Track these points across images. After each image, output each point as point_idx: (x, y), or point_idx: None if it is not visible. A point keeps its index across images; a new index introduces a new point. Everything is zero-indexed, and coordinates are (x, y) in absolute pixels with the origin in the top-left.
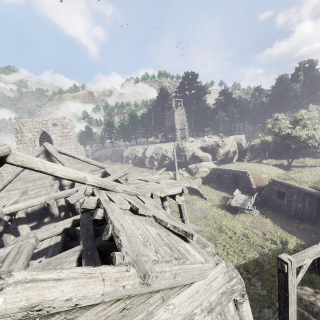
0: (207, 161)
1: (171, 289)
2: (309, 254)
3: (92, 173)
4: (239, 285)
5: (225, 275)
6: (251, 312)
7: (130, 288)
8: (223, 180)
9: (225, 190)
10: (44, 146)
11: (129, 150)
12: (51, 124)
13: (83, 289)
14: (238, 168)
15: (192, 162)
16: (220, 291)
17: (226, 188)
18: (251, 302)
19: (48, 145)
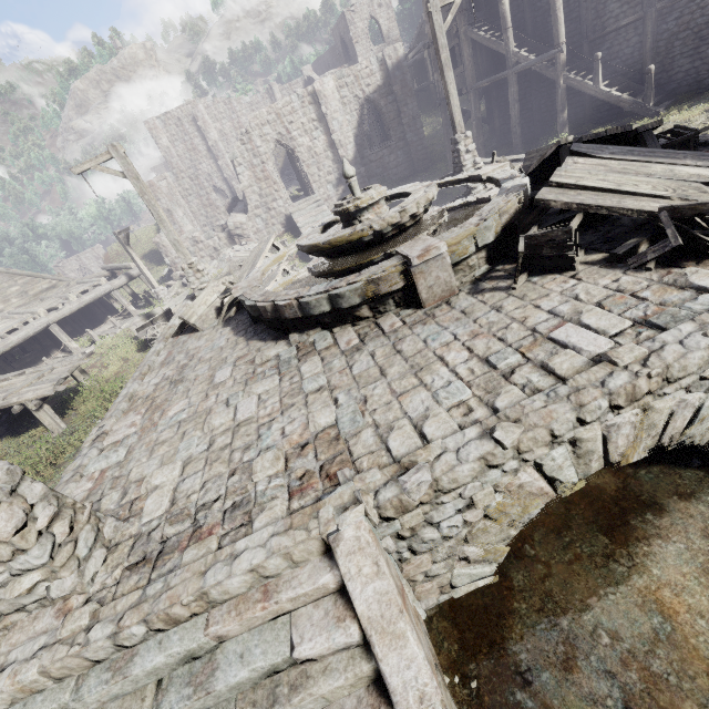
0: None
1: None
2: None
3: None
4: None
5: None
6: None
7: None
8: None
9: None
10: None
11: None
12: (377, 5)
13: None
14: None
15: None
16: None
17: None
18: None
19: None
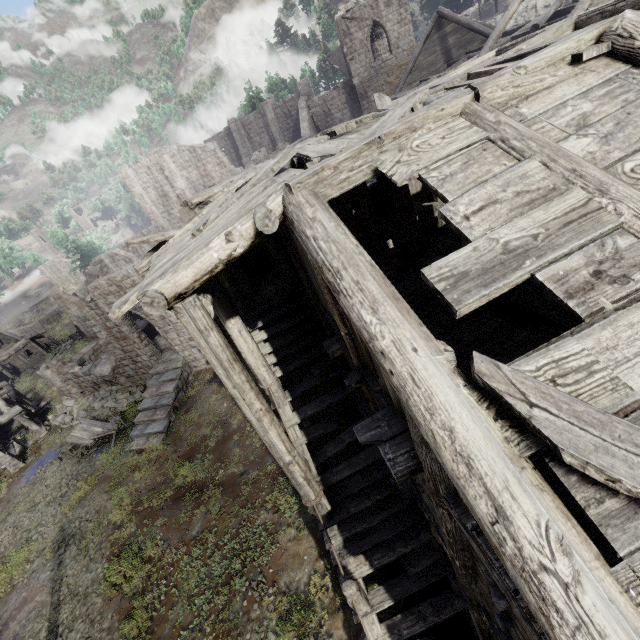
0: None
1: None
2: None
3: (483, 44)
4: None
5: None
6: None
7: None
8: None
9: None
10: (439, 12)
11: None
12: (384, 4)
13: None
14: None
15: None
16: None
17: None
18: None
19: (444, 9)
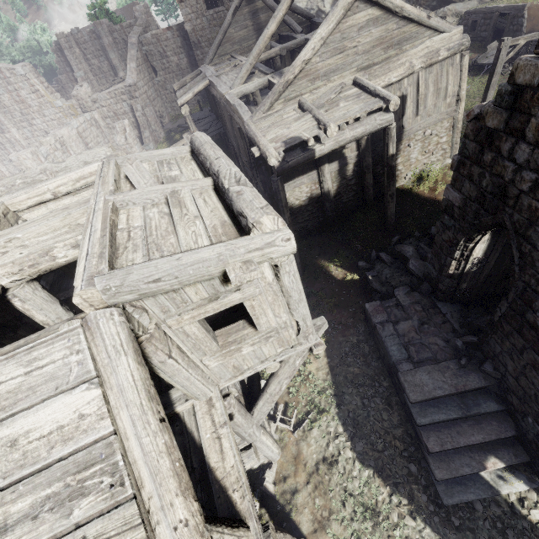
0: (460, 1)
1: (434, 32)
2: (525, 36)
3: None
4: (467, 43)
5: (461, 35)
6: (462, 131)
7: (423, 17)
8: (479, 32)
9: (475, 51)
10: None
11: (304, 1)
12: None
13: (412, 9)
14: (514, 3)
15: (431, 7)
16: (455, 43)
17: (478, 48)
18: (464, 127)
19: None
